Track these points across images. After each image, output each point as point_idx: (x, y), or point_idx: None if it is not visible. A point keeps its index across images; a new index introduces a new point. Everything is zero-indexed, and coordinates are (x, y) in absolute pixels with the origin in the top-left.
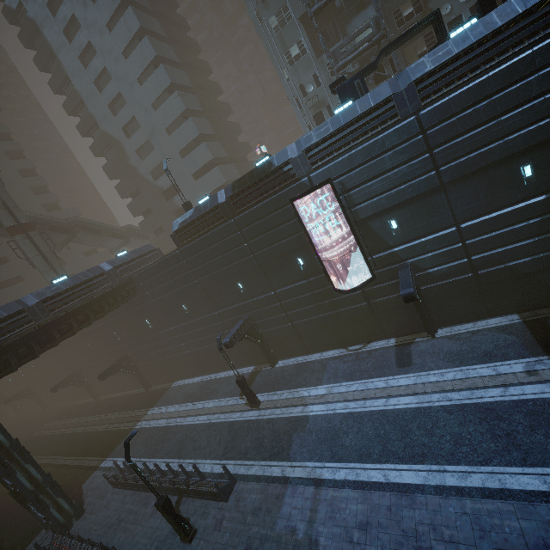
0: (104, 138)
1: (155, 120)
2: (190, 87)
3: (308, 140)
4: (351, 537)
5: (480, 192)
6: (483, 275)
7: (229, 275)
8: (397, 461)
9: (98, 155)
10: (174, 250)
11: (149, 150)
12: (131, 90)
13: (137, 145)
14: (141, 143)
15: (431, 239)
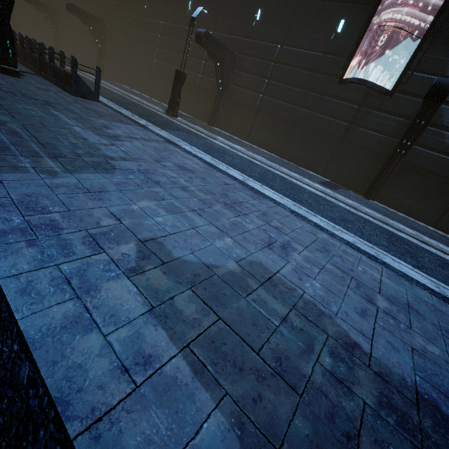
0: None
1: None
2: None
3: None
4: (161, 161)
5: None
6: None
7: None
8: (268, 186)
9: None
10: None
11: None
12: None
13: None
14: None
15: None
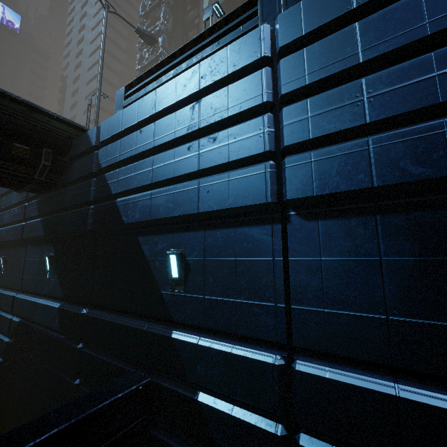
0: None
1: None
2: None
3: None
4: None
5: None
6: None
7: None
8: None
9: None
10: None
11: None
12: None
13: None
14: None
15: None
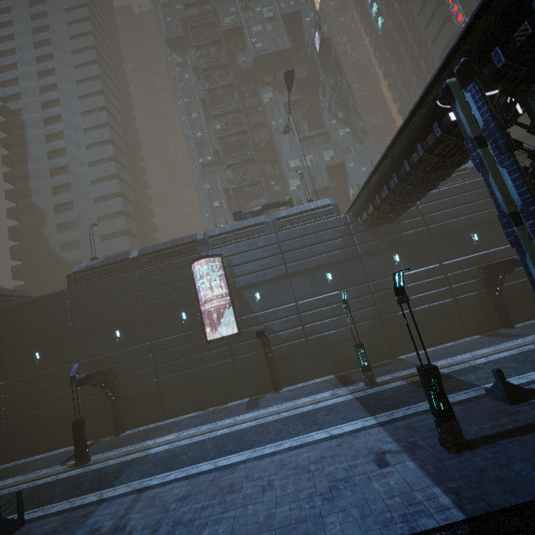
0: (30, 207)
1: (91, 209)
2: (132, 201)
3: (213, 232)
4: (167, 509)
5: (308, 283)
6: (311, 340)
7: (111, 320)
8: (229, 454)
9: (11, 217)
10: (63, 290)
11: (71, 228)
12: (82, 185)
13: (62, 221)
14: (67, 220)
15: (281, 309)
